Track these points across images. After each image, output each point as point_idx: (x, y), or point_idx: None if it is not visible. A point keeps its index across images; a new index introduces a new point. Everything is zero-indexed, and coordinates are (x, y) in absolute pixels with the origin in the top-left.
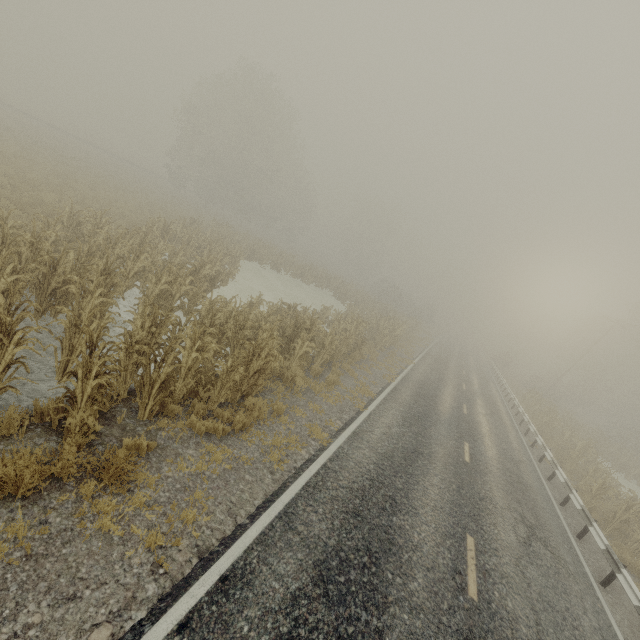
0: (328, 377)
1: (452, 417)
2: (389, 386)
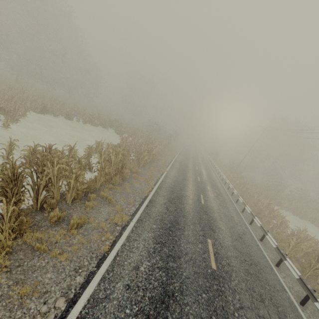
0: (73, 219)
1: (195, 213)
2: (145, 201)
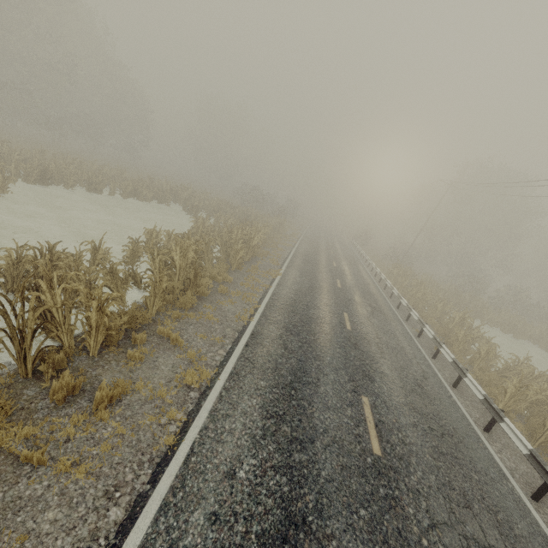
0: (101, 388)
1: (337, 349)
2: (244, 335)
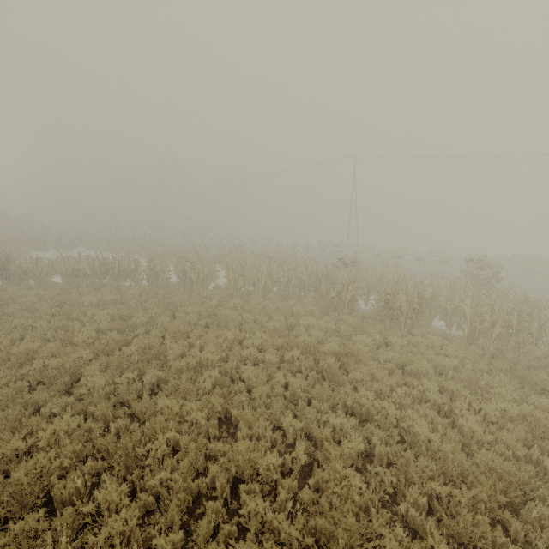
0: None
1: None
2: None
